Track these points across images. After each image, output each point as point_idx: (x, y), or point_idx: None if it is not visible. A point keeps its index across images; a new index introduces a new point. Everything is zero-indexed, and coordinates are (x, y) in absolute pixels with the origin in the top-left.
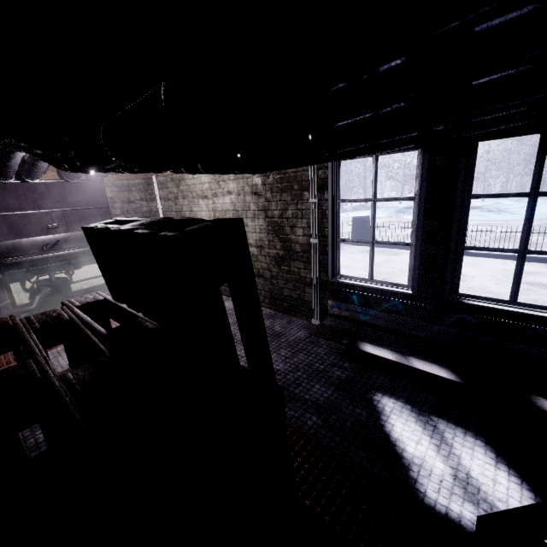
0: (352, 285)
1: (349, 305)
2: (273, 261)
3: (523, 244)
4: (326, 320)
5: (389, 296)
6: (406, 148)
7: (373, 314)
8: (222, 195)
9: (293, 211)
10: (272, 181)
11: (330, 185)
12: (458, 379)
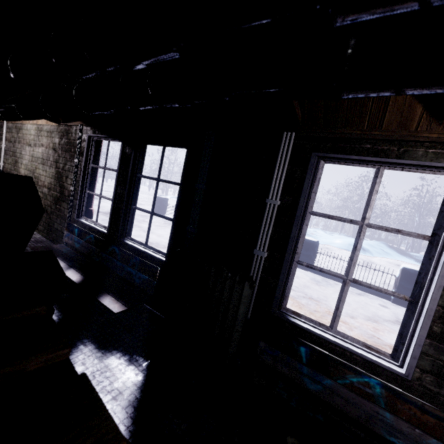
0: (86, 224)
1: (73, 236)
2: (54, 200)
3: (152, 208)
4: (57, 245)
5: (99, 234)
6: (119, 139)
7: (81, 243)
8: (39, 146)
9: (69, 166)
10: (63, 143)
11: (85, 152)
12: (79, 281)
